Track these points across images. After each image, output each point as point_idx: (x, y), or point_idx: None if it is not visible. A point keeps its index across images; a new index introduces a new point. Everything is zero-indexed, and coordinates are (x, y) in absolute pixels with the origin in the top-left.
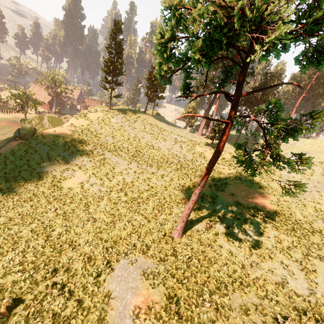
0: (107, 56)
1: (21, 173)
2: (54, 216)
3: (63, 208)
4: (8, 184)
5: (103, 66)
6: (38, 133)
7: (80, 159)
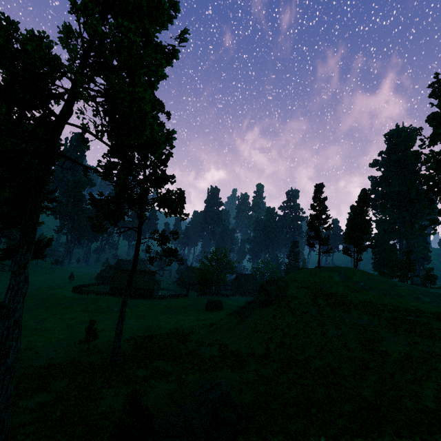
0: (316, 214)
1: (312, 337)
2: (440, 386)
3: (436, 376)
4: (311, 350)
5: (309, 224)
6: (283, 295)
7: (364, 318)
